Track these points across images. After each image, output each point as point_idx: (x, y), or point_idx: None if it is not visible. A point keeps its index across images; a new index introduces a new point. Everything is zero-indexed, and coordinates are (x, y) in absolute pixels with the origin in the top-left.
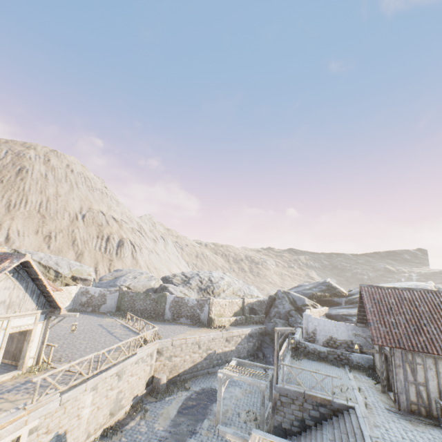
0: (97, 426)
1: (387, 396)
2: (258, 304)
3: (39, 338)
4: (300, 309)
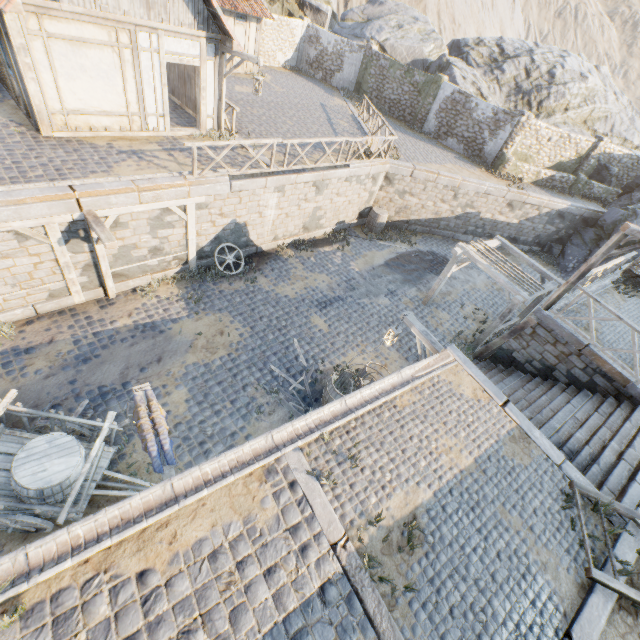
0: (287, 234)
1: None
2: (626, 163)
3: (214, 88)
4: None
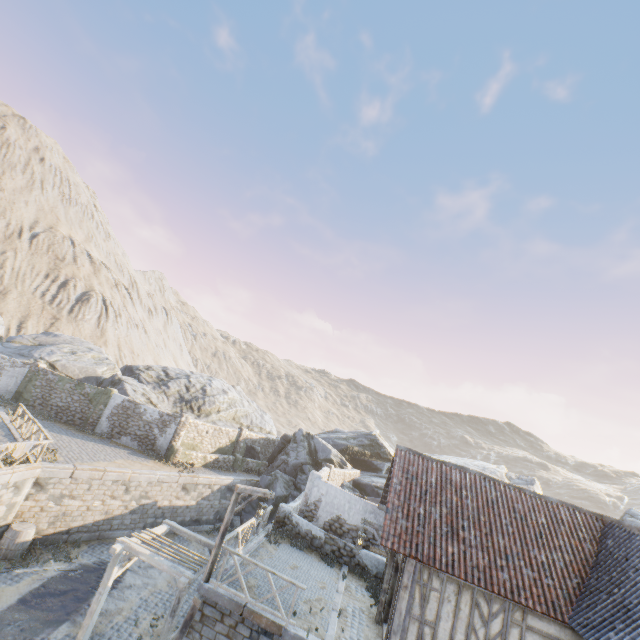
0: None
1: (380, 631)
2: (264, 443)
3: None
4: (319, 465)
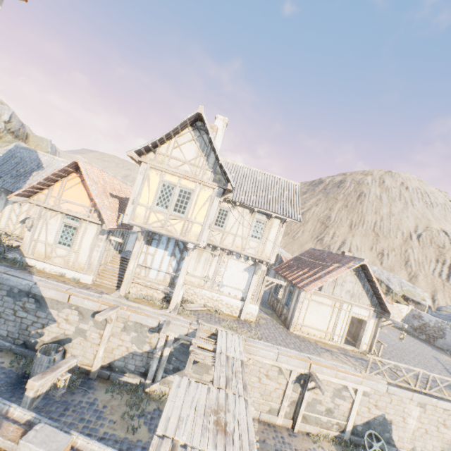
0: (424, 449)
1: None
2: None
3: (371, 330)
4: None
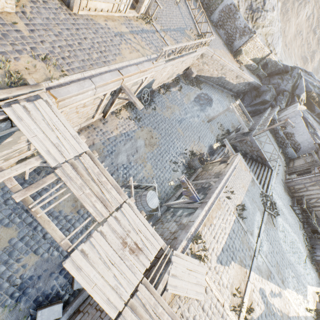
0: (162, 81)
1: (284, 175)
2: (273, 64)
3: None
4: (292, 96)
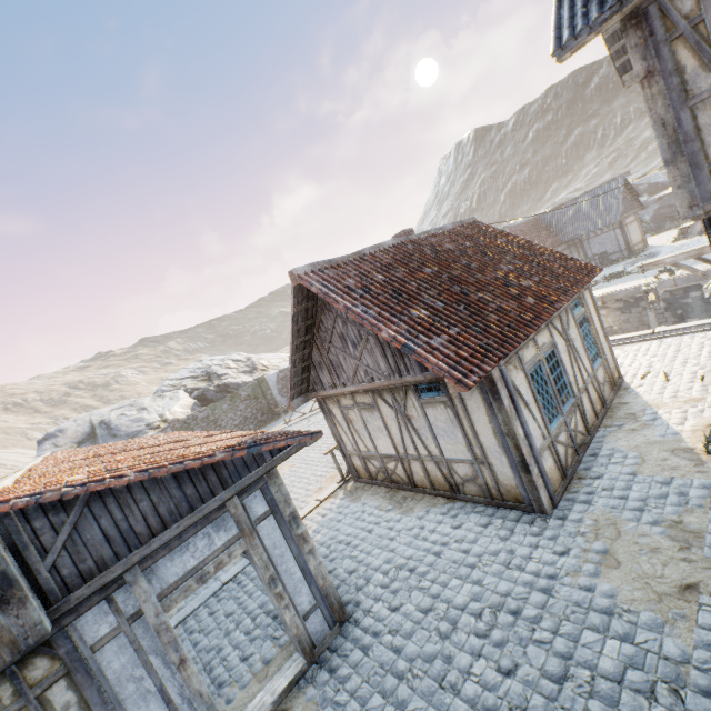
0: None
1: None
2: None
3: None
4: None
